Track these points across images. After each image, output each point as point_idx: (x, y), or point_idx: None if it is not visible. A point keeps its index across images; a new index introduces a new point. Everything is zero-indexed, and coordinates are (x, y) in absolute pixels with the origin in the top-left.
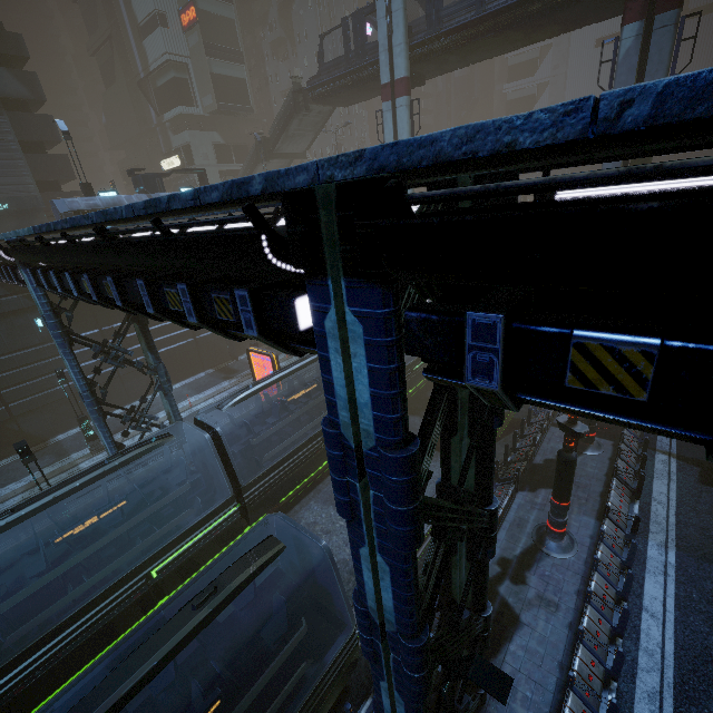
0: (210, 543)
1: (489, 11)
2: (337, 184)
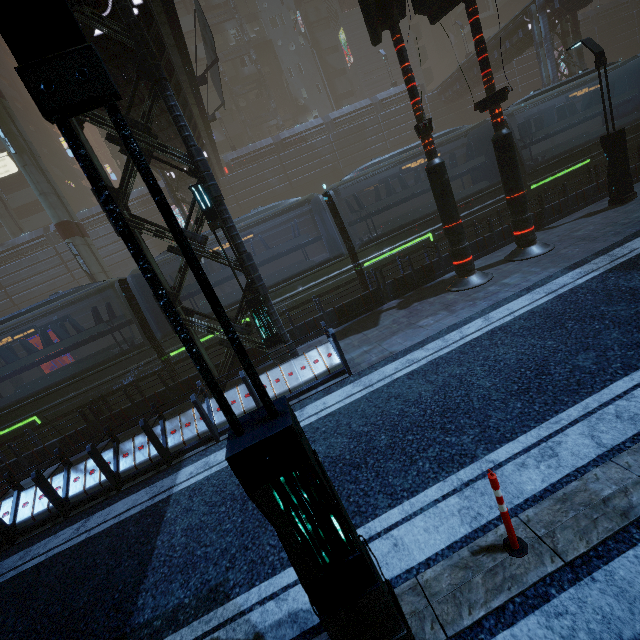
0: None
1: None
2: None
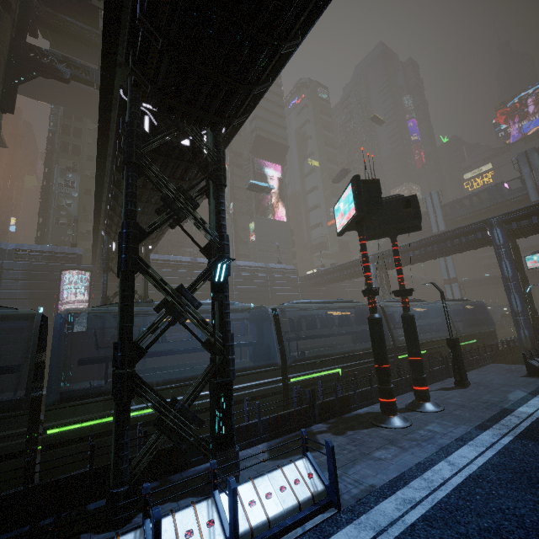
0: None
1: (477, 209)
2: (495, 218)
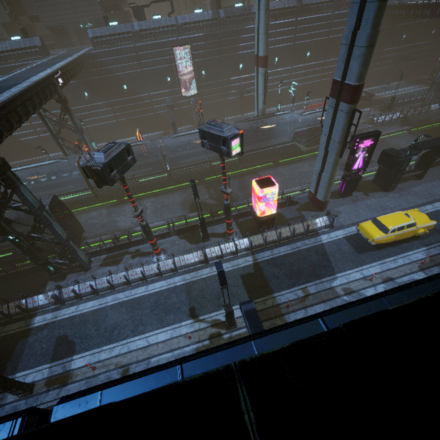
0: (82, 199)
1: None
2: None
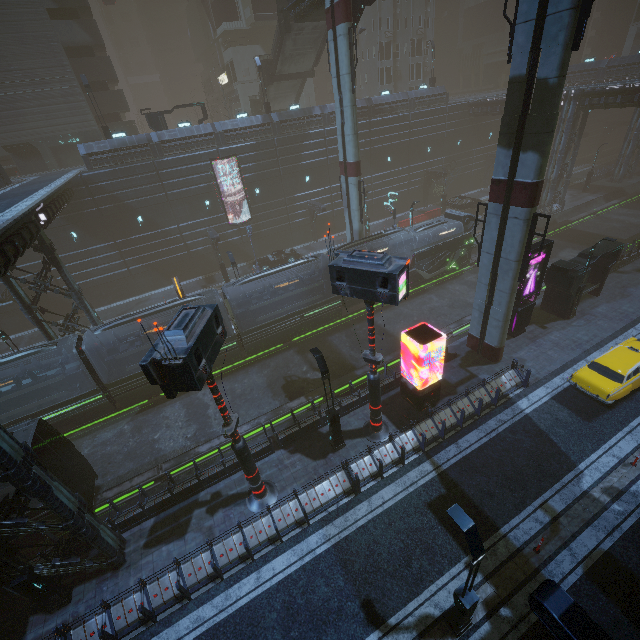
0: (84, 412)
1: None
2: None
